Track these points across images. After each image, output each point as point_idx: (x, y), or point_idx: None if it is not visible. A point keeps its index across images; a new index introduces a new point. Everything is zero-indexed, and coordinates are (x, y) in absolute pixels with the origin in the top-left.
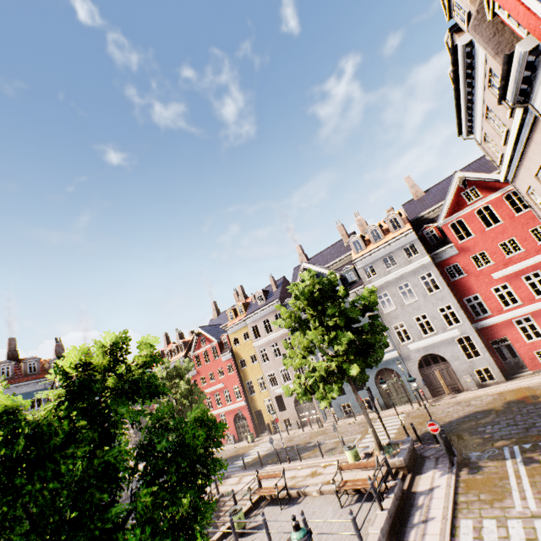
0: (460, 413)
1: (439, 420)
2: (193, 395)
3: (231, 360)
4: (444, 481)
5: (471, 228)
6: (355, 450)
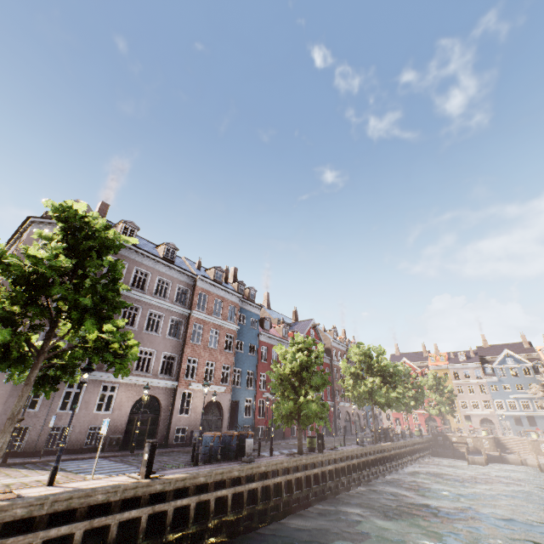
0: None
1: None
2: (449, 393)
3: None
4: None
5: None
6: None
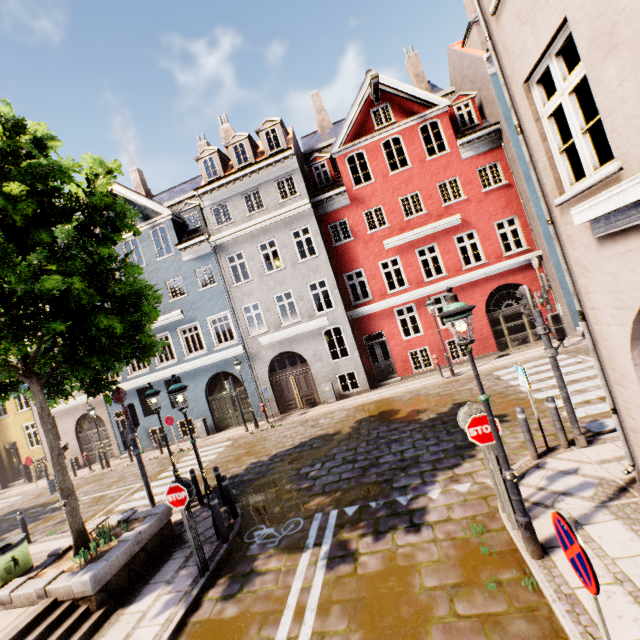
0: (296, 440)
1: (265, 452)
2: None
3: None
4: (150, 635)
5: (372, 168)
6: (12, 557)
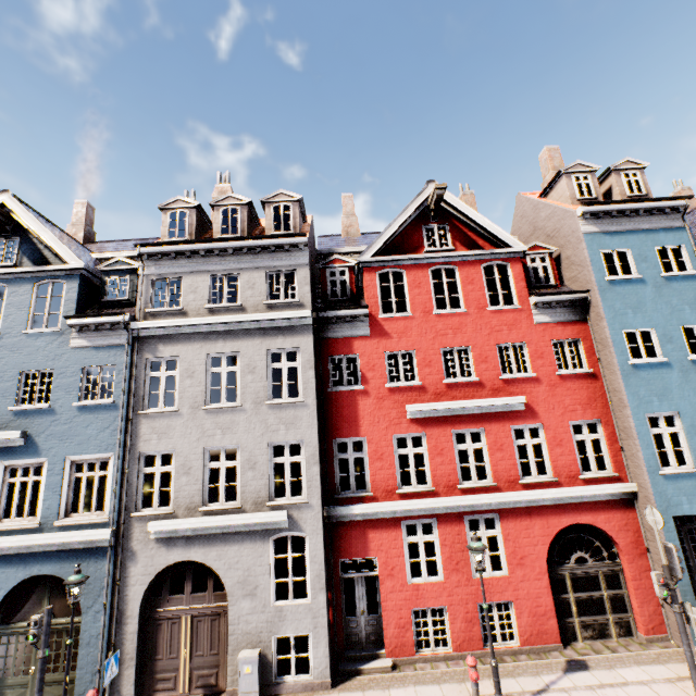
0: None
1: None
2: None
3: None
4: None
5: (412, 297)
6: None
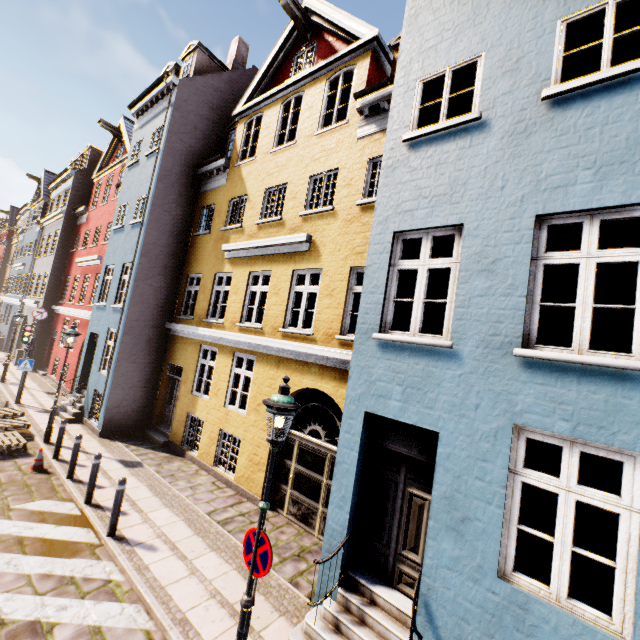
0: None
1: None
2: None
3: (4, 251)
4: None
5: (99, 197)
6: None
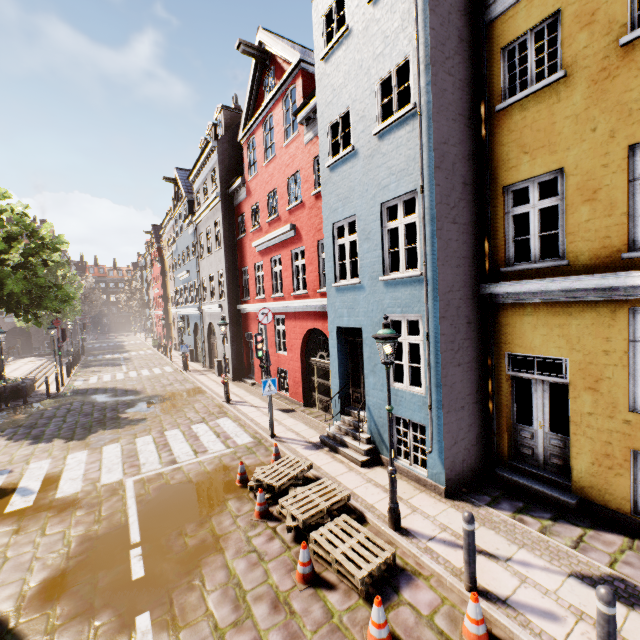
0: (142, 387)
1: (130, 385)
2: None
3: (160, 268)
4: None
5: (257, 157)
6: None
